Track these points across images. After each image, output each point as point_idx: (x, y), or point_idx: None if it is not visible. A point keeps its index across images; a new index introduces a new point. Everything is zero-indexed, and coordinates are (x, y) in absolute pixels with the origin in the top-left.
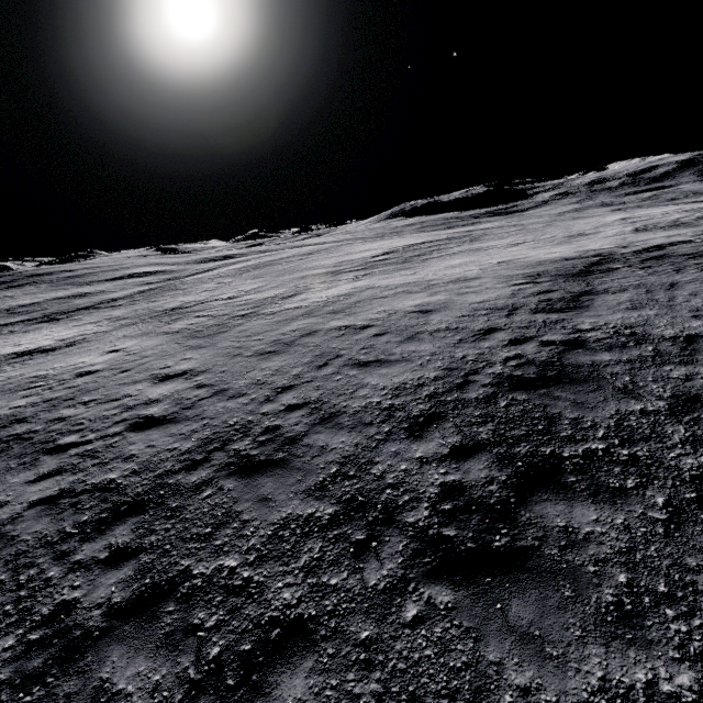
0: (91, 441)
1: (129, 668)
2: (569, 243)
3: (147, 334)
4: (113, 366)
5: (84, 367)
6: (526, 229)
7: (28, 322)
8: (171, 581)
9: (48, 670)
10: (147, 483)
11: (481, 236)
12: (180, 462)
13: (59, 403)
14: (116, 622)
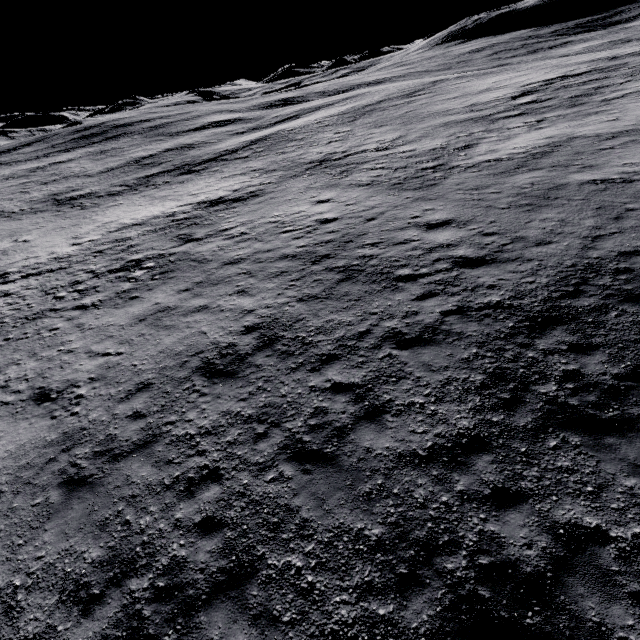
0: (430, 274)
1: None
2: None
3: (335, 186)
4: (348, 215)
5: (313, 215)
6: None
7: (169, 173)
8: None
9: (607, 402)
10: (540, 305)
11: None
12: (554, 292)
13: (344, 245)
14: (632, 383)
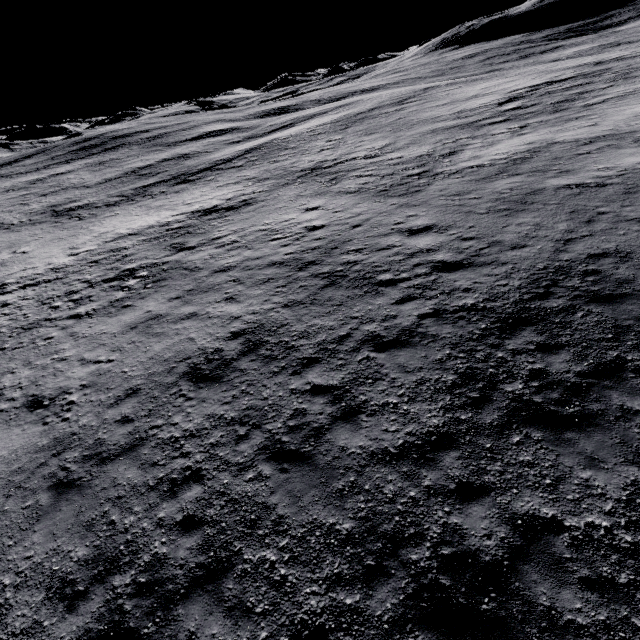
0: (410, 278)
1: (633, 401)
2: None
3: (324, 194)
4: (335, 222)
5: (302, 223)
6: None
7: (165, 183)
8: (613, 362)
9: (569, 399)
10: (511, 307)
11: (632, 71)
12: (525, 294)
13: (329, 251)
14: (593, 380)
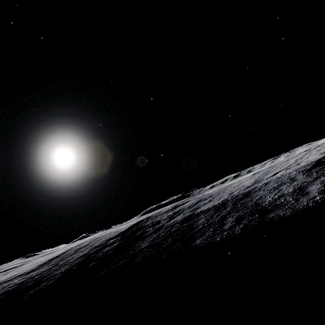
0: None
1: None
2: None
3: None
4: None
5: None
6: None
7: None
8: None
9: None
10: None
11: None
12: None
13: None
14: None
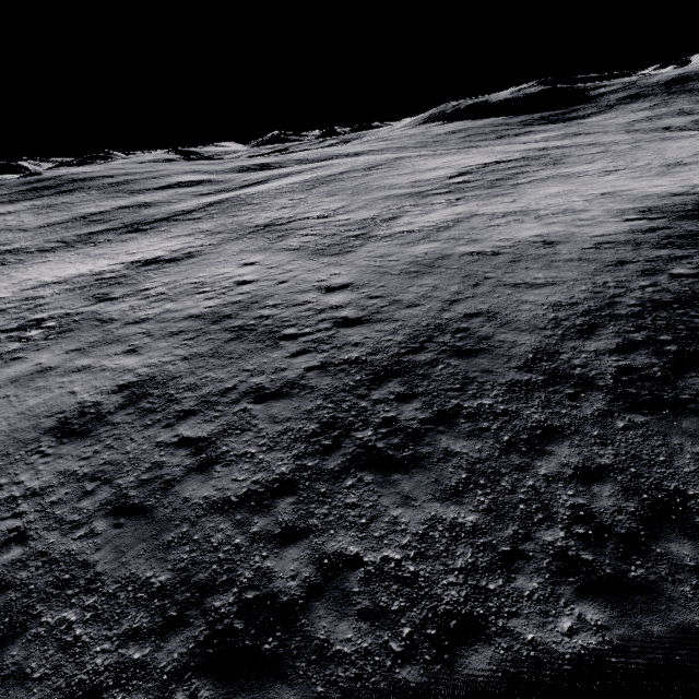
0: (311, 333)
1: (456, 444)
2: (670, 174)
3: (267, 250)
4: (265, 277)
5: (234, 277)
6: (611, 151)
7: (114, 231)
8: (452, 410)
9: (407, 444)
10: (388, 360)
11: (563, 158)
12: (403, 349)
13: (248, 305)
14: (431, 426)
